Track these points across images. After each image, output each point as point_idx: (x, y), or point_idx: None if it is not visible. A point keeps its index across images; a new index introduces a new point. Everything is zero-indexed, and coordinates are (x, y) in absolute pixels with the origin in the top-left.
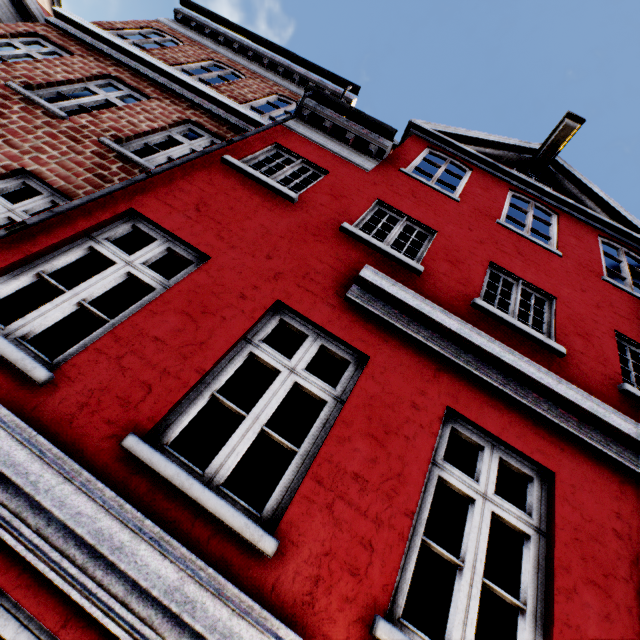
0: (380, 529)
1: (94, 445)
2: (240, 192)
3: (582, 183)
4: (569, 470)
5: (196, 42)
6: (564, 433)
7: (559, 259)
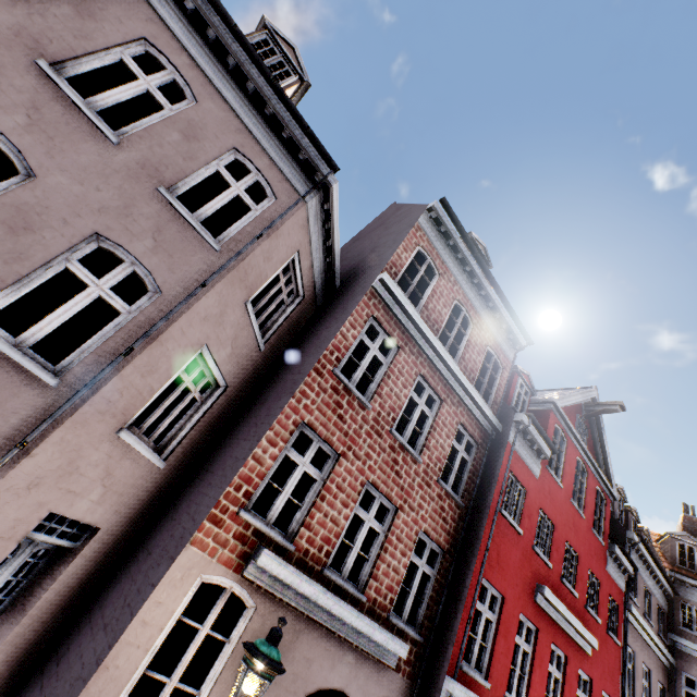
0: (540, 696)
1: None
2: (506, 537)
3: (602, 432)
4: (570, 653)
5: (444, 263)
6: (571, 637)
7: (583, 521)
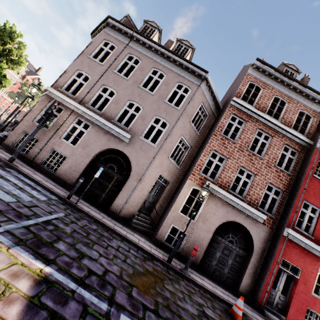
0: None
1: None
2: (319, 186)
3: None
4: None
5: (264, 83)
6: None
7: None
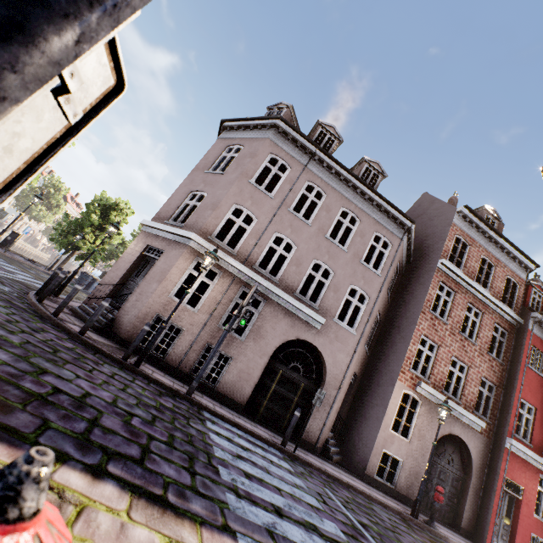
0: None
1: (539, 455)
2: (533, 379)
3: None
4: None
5: (471, 238)
6: None
7: None
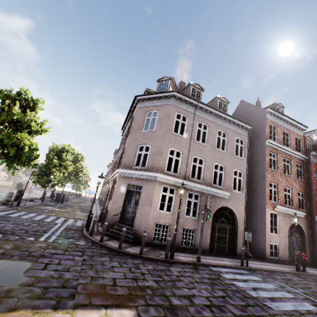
0: None
1: None
2: None
3: None
4: None
5: (276, 123)
6: None
7: None
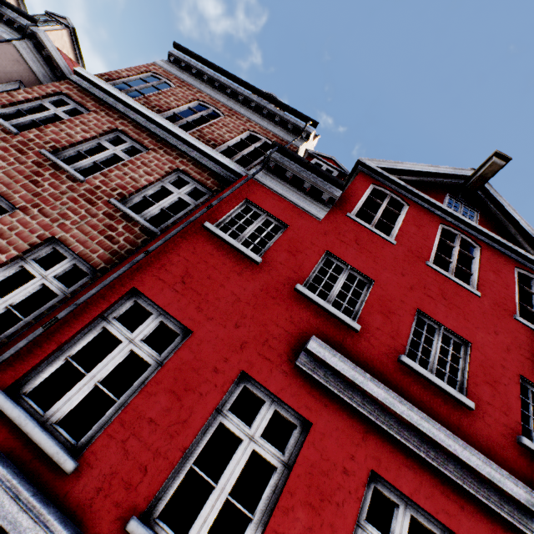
0: None
1: (107, 527)
2: (216, 258)
3: (505, 210)
4: (467, 529)
5: (185, 82)
6: (466, 491)
7: (478, 299)
